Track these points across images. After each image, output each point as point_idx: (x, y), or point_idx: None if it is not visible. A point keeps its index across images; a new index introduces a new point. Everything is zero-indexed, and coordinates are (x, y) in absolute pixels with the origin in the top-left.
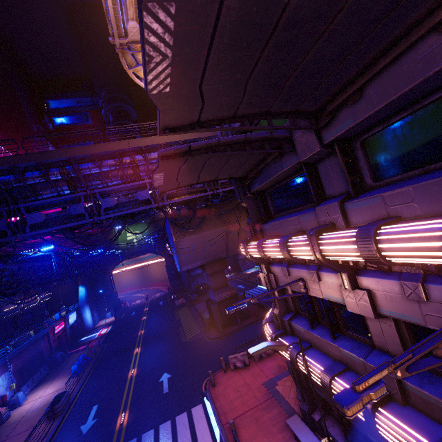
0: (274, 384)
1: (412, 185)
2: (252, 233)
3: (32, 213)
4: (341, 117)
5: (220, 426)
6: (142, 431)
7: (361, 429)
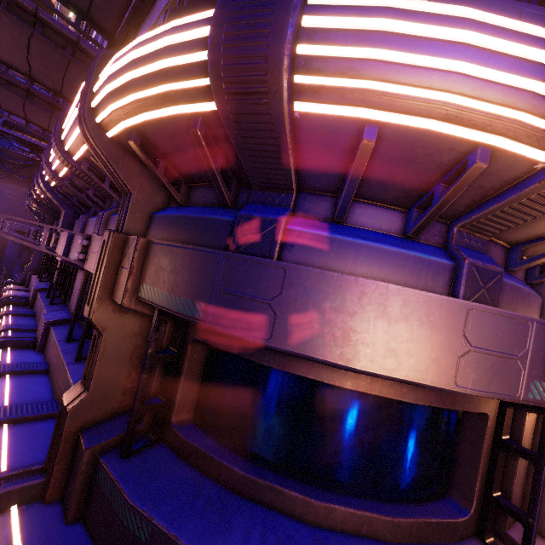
0: None
1: None
2: None
3: None
4: None
5: None
6: None
7: None
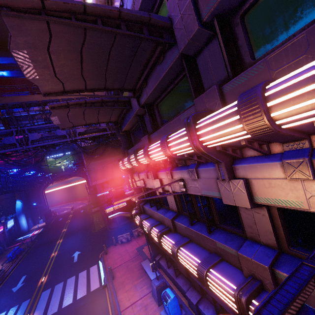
0: (142, 248)
1: (163, 126)
2: (123, 155)
3: None
4: (143, 93)
5: (105, 273)
6: (55, 284)
7: (169, 254)
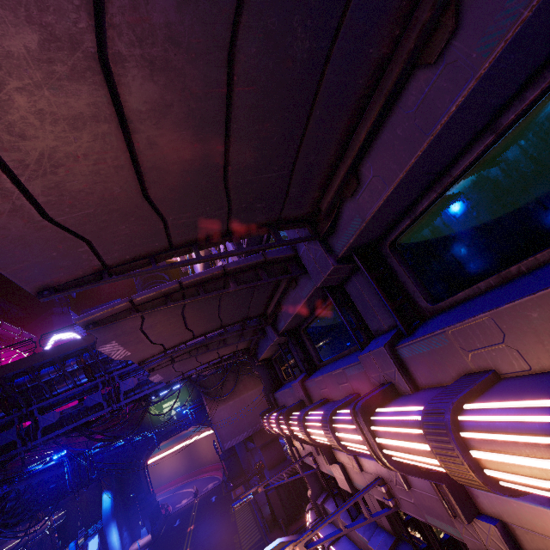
0: None
1: (322, 375)
2: (268, 402)
3: (45, 414)
4: (279, 318)
5: None
6: None
7: None
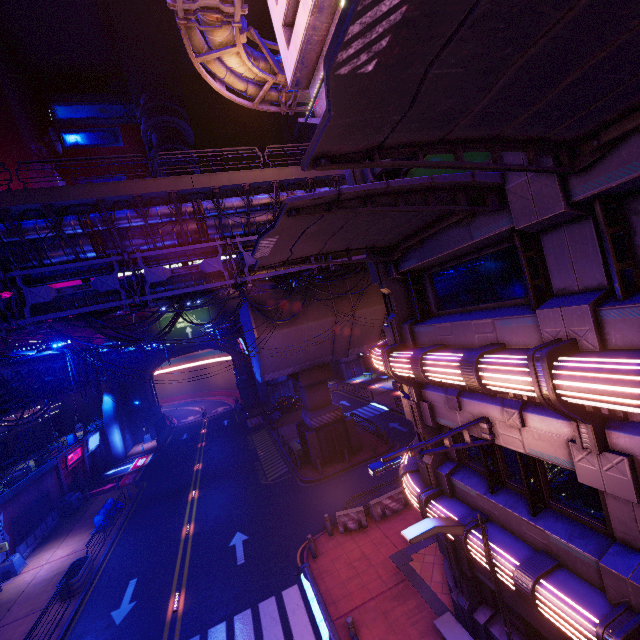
0: (407, 558)
1: None
2: (396, 336)
3: (34, 287)
4: (625, 153)
5: (329, 622)
6: (208, 625)
7: None
